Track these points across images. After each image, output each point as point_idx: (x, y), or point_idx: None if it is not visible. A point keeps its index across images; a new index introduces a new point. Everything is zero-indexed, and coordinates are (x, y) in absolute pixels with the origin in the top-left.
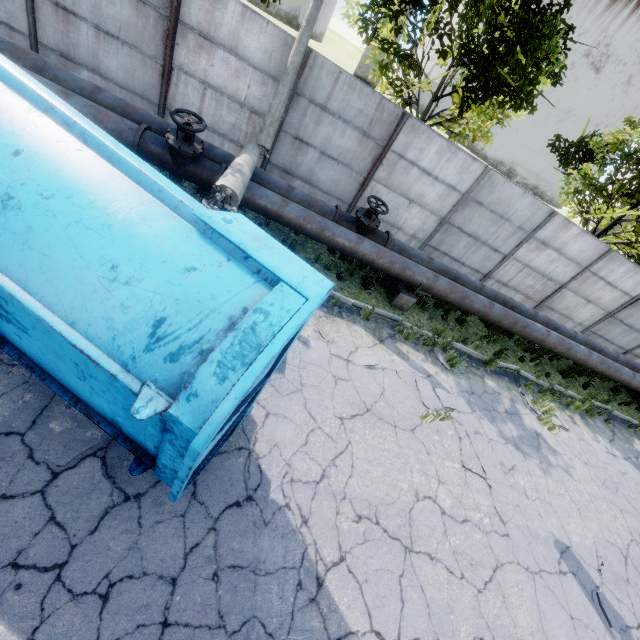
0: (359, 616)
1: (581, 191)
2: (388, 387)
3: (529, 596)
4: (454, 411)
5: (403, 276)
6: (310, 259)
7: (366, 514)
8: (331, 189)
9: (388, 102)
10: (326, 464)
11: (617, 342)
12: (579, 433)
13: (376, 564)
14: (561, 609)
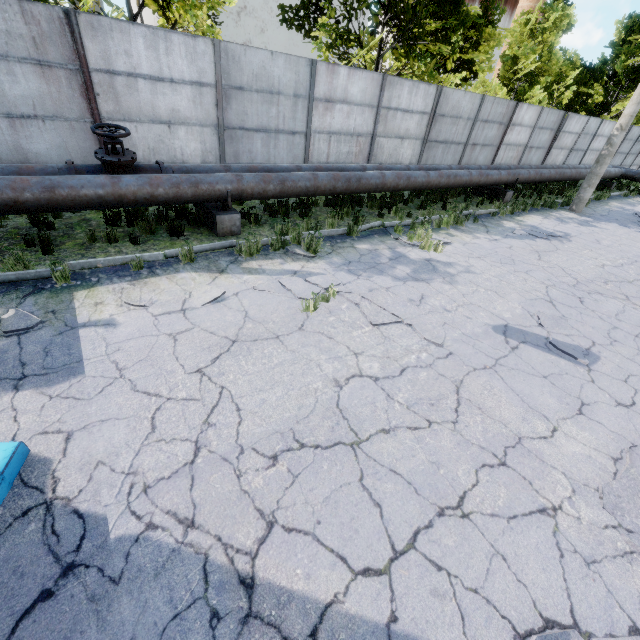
0: (329, 574)
1: (332, 45)
2: (251, 307)
3: (501, 389)
4: (338, 286)
5: (202, 194)
6: (84, 243)
7: (282, 447)
8: (65, 158)
9: (33, 5)
10: (197, 433)
11: (446, 163)
12: (461, 240)
13: (323, 492)
14: (533, 378)
